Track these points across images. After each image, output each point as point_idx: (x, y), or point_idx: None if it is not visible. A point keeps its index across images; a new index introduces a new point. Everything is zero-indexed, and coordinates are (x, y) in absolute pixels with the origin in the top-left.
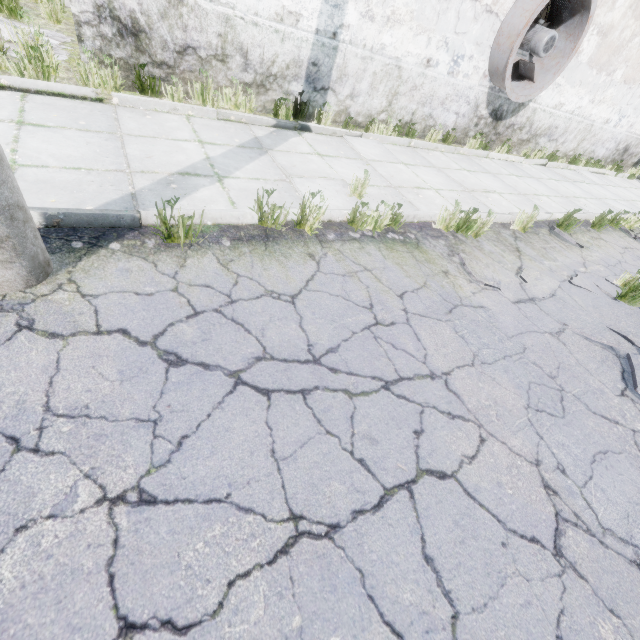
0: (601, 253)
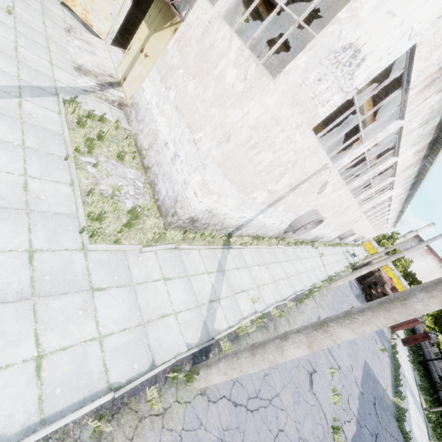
0: (307, 314)
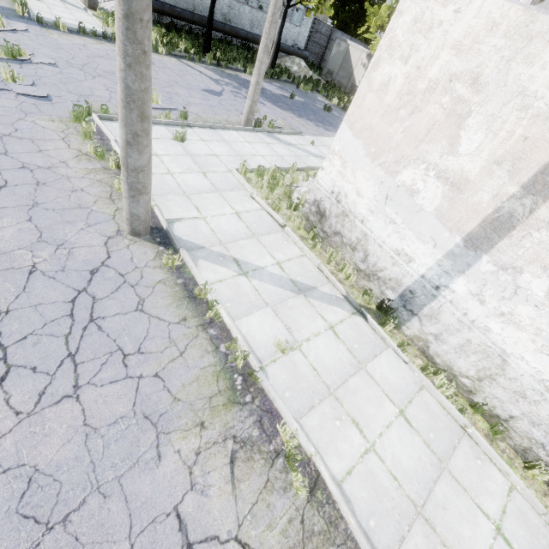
0: None
